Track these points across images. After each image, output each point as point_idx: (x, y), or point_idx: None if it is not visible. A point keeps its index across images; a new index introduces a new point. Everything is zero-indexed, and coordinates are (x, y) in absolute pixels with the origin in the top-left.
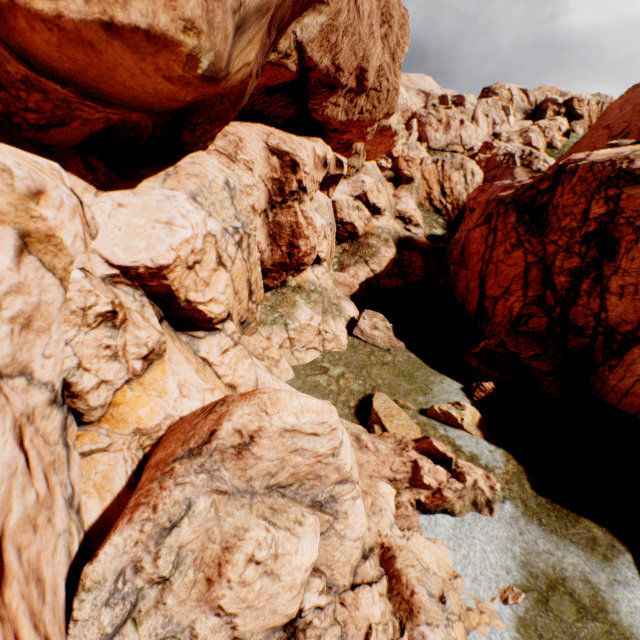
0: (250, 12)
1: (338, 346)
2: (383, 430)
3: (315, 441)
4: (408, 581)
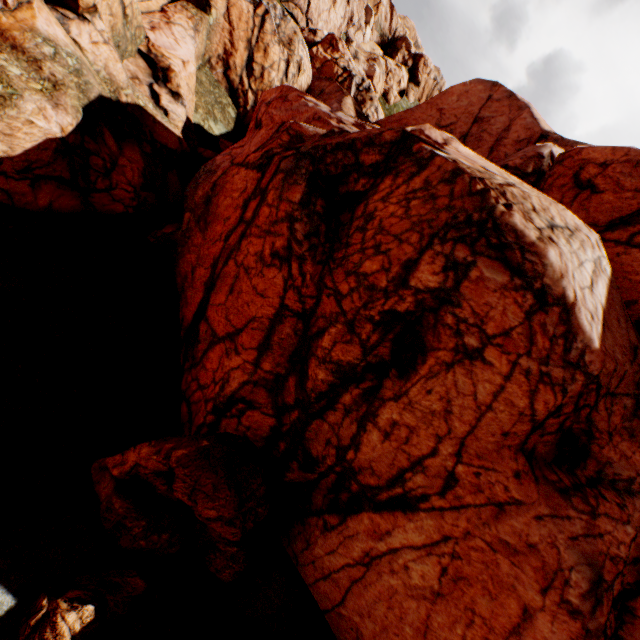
0: None
1: None
2: None
3: None
4: None
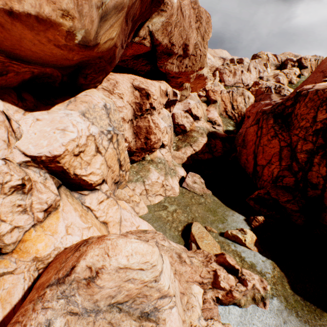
0: (110, 8)
1: (173, 193)
2: (197, 247)
3: (141, 273)
4: None
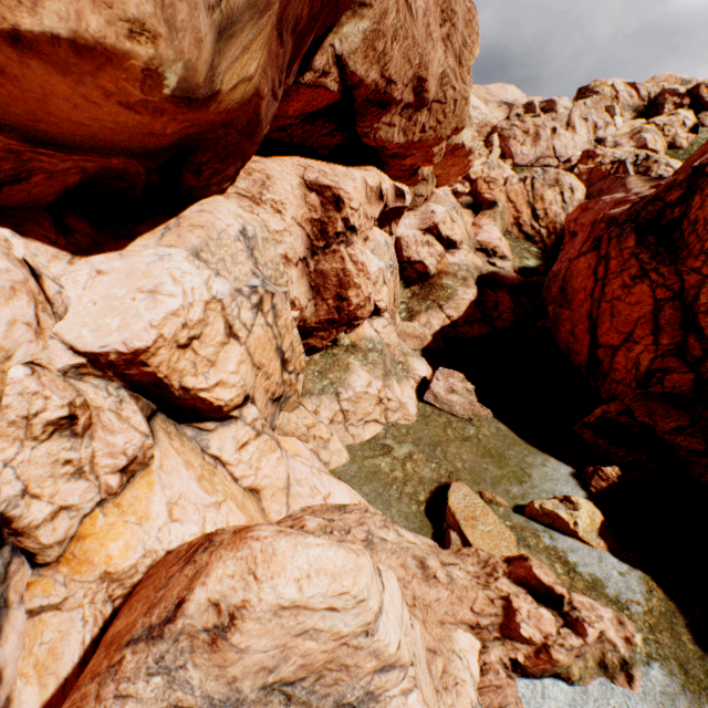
0: (238, 8)
1: (405, 417)
2: (462, 540)
3: (333, 618)
4: None
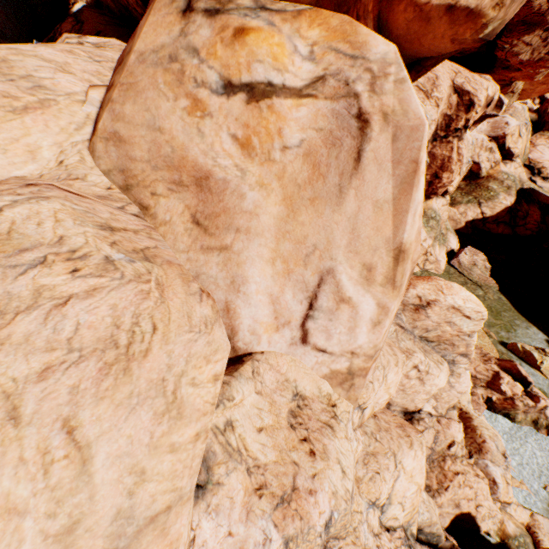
0: None
1: (436, 269)
2: None
3: (464, 322)
4: (481, 434)
